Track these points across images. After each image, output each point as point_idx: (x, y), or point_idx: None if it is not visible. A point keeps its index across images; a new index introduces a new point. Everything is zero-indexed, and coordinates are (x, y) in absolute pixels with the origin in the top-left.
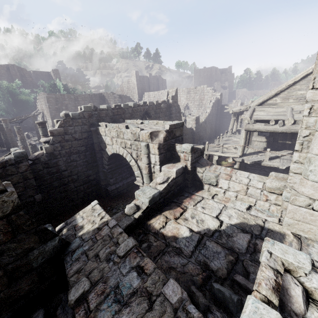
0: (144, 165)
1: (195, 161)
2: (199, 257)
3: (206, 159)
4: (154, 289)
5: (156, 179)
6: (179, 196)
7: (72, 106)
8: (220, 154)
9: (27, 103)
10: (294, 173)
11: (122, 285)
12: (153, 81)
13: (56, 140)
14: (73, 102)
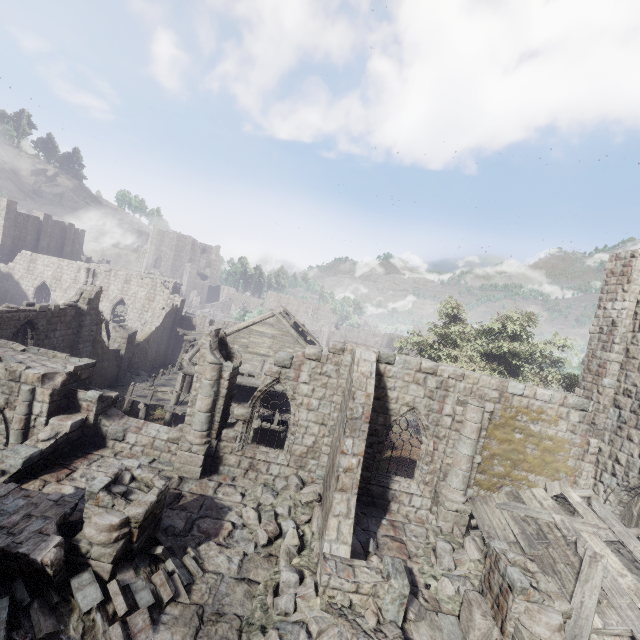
0: (20, 417)
1: (101, 412)
2: (81, 506)
3: (128, 407)
4: (40, 500)
5: (39, 435)
6: (69, 456)
7: None
8: (149, 401)
9: None
10: (188, 424)
11: (9, 508)
12: (51, 230)
13: None
14: None
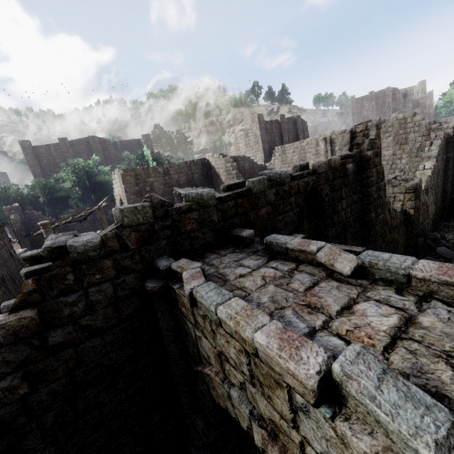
0: None
1: None
2: None
3: None
4: None
5: None
6: None
7: (160, 184)
8: None
9: (106, 185)
10: None
11: None
12: (287, 127)
13: (4, 363)
14: (161, 177)
